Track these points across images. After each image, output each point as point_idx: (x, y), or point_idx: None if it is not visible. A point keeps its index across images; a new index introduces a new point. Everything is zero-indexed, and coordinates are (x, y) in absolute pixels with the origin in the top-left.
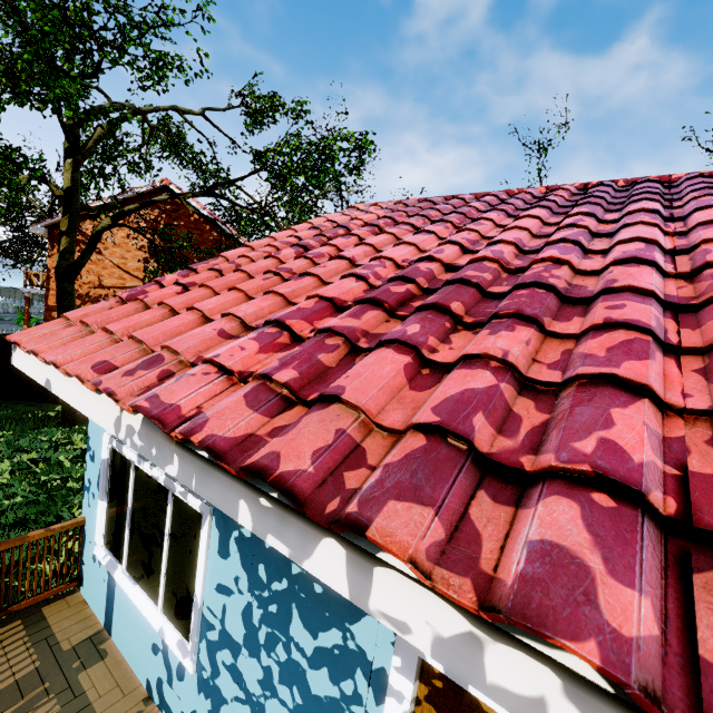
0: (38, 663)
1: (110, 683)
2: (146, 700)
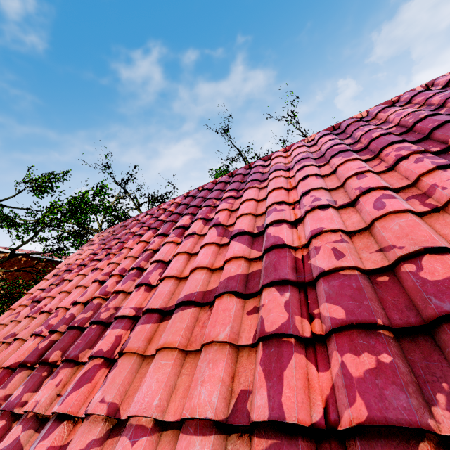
0: None
1: None
2: None
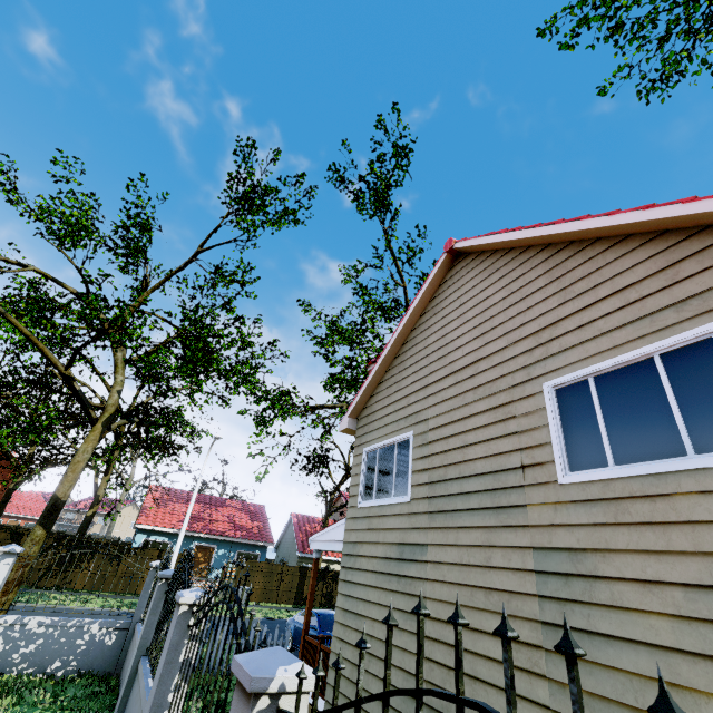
0: None
1: None
2: None
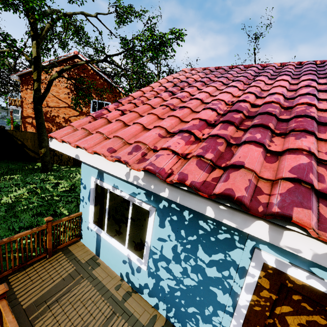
0: (75, 267)
1: (105, 274)
2: (121, 280)
